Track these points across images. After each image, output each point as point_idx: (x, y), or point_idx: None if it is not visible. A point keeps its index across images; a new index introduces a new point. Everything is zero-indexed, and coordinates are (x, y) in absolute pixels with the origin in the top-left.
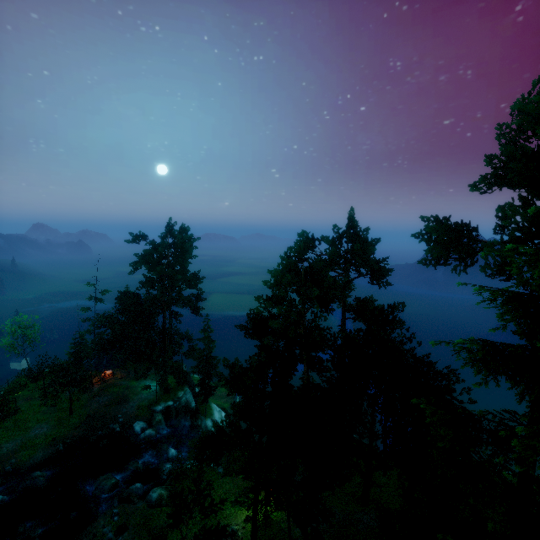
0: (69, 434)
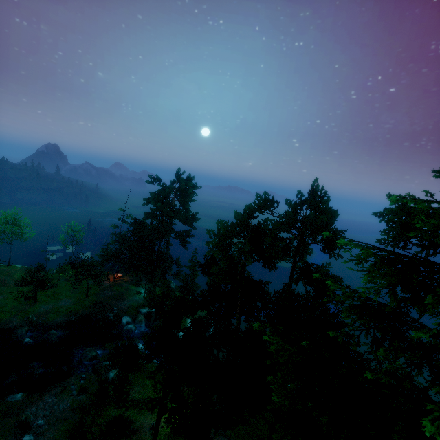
0: (81, 311)
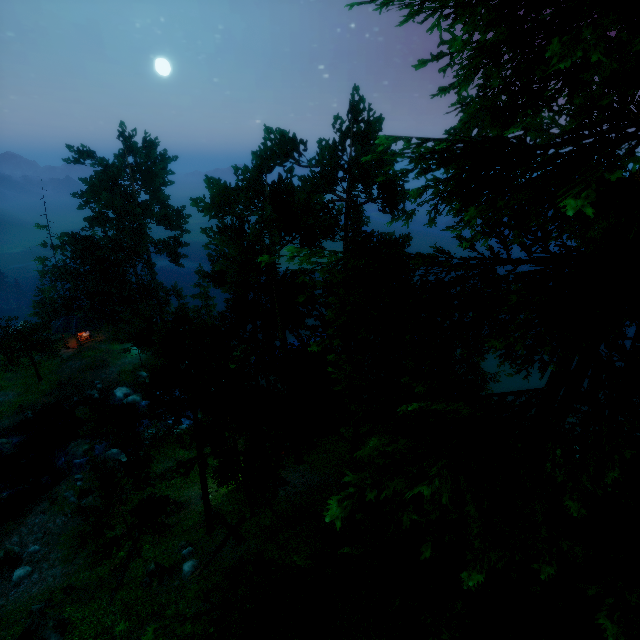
0: (39, 401)
